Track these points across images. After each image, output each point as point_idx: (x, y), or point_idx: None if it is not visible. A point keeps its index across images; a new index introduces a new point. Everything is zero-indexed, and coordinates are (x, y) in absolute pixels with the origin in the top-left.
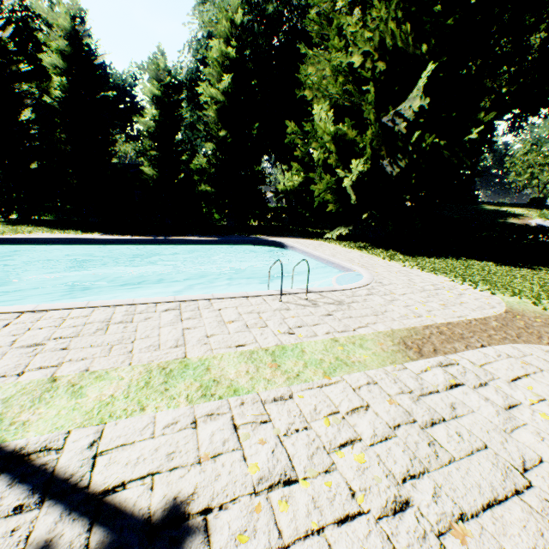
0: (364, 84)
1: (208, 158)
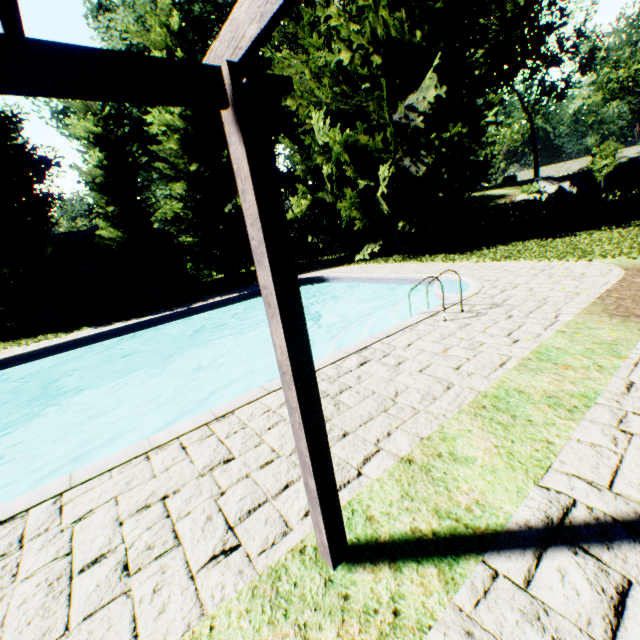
0: (358, 83)
1: (185, 201)
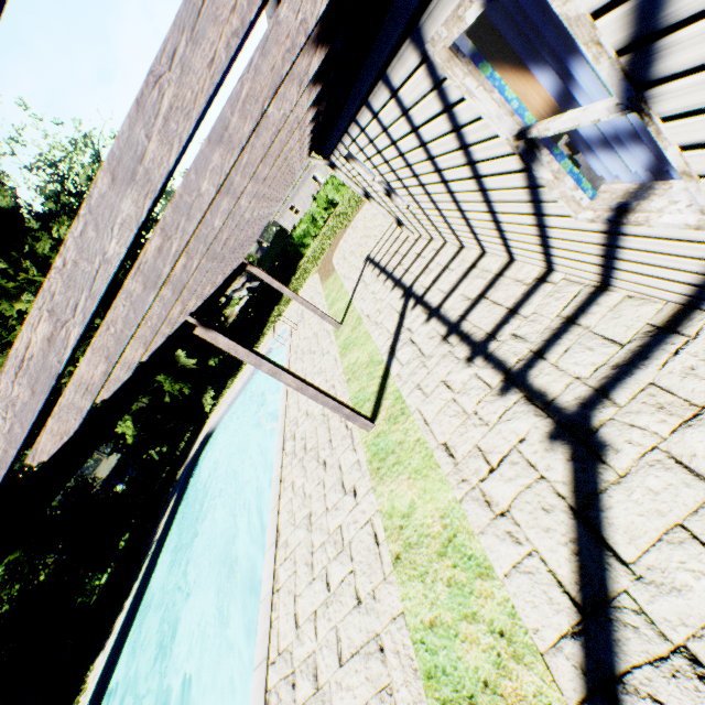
0: None
1: None
